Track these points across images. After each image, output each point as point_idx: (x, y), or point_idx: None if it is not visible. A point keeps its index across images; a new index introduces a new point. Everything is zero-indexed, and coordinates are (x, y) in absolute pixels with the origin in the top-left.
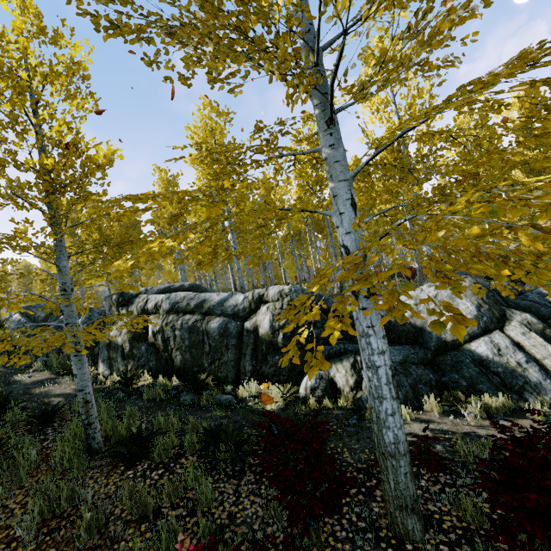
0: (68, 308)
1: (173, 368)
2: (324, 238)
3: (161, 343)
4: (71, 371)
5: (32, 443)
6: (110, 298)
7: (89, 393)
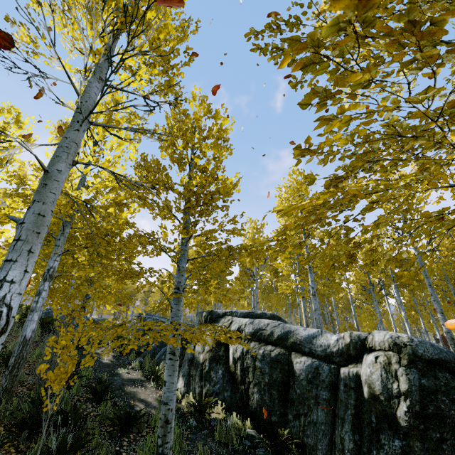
0: (176, 306)
1: (247, 407)
2: (410, 292)
3: (239, 372)
4: (157, 378)
5: (107, 453)
6: (201, 314)
7: (171, 410)
